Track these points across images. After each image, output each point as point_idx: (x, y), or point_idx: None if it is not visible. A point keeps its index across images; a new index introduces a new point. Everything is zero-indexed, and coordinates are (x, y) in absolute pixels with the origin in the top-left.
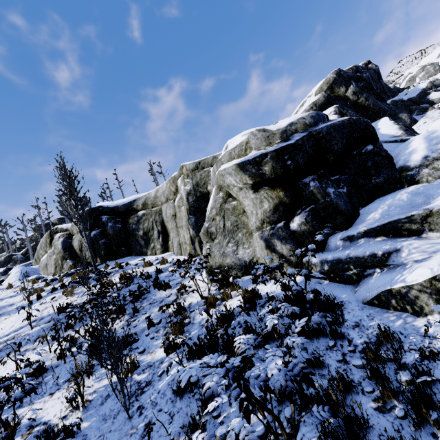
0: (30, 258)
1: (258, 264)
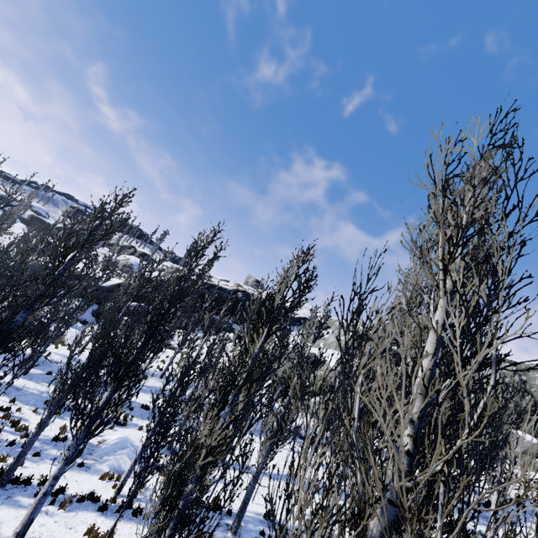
0: None
1: None
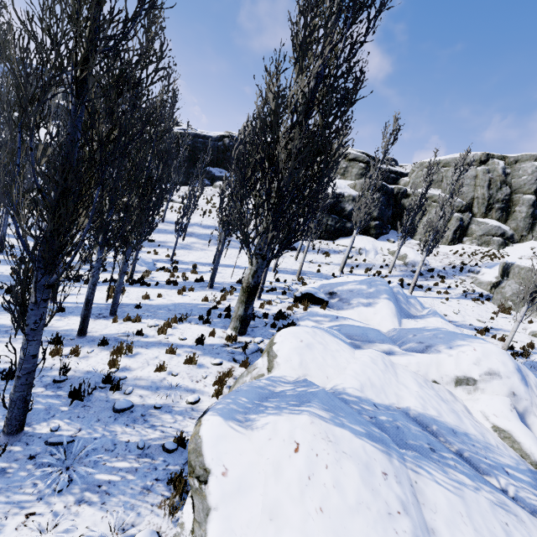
0: None
1: None
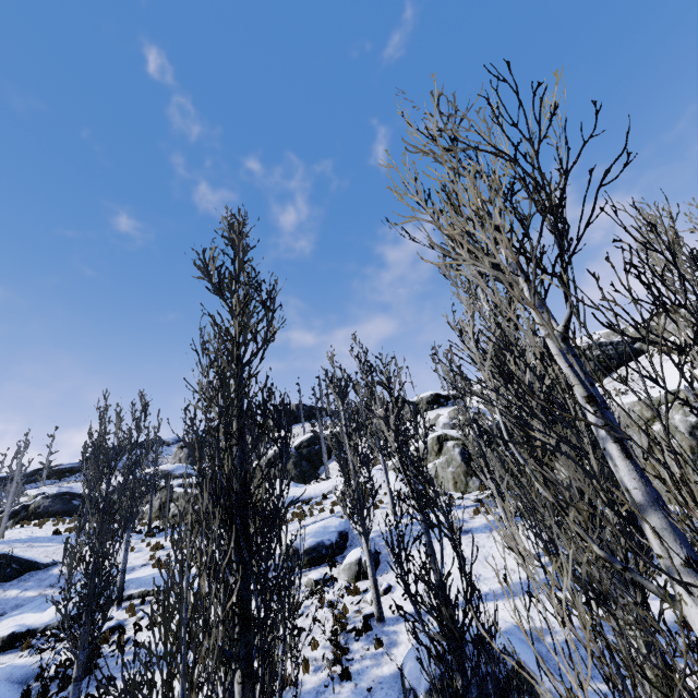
0: (323, 456)
1: None
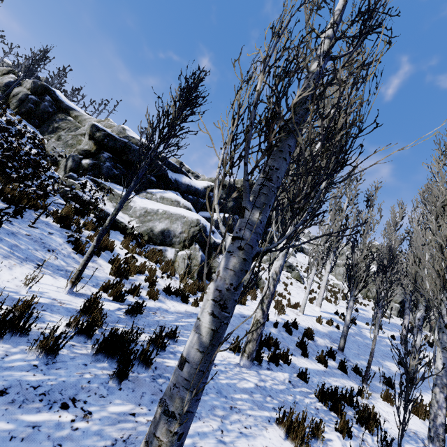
0: None
1: (43, 144)
